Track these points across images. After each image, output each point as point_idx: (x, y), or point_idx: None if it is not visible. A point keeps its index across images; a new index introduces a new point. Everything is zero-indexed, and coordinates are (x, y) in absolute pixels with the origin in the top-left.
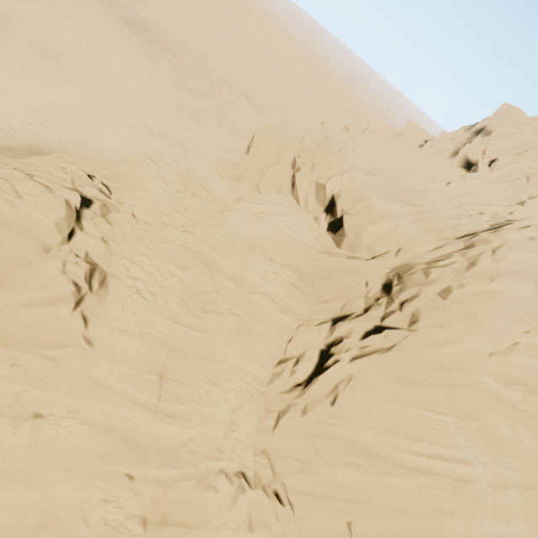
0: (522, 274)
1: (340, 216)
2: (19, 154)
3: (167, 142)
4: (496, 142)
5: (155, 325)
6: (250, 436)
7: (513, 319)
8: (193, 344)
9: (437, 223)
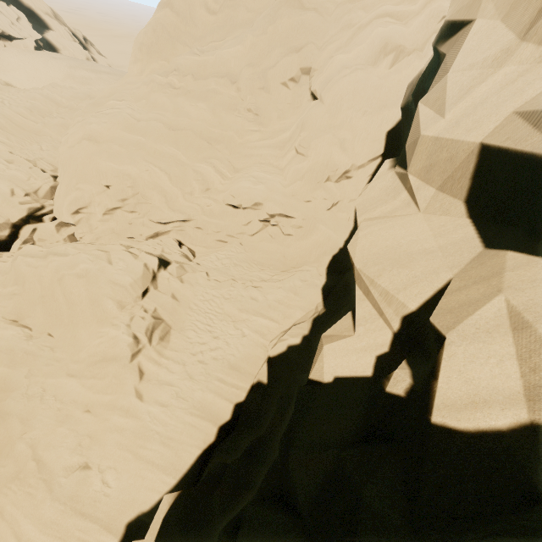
0: (160, 6)
1: None
2: None
3: None
4: None
5: (4, 111)
6: (45, 156)
7: (178, 42)
8: (31, 127)
9: None
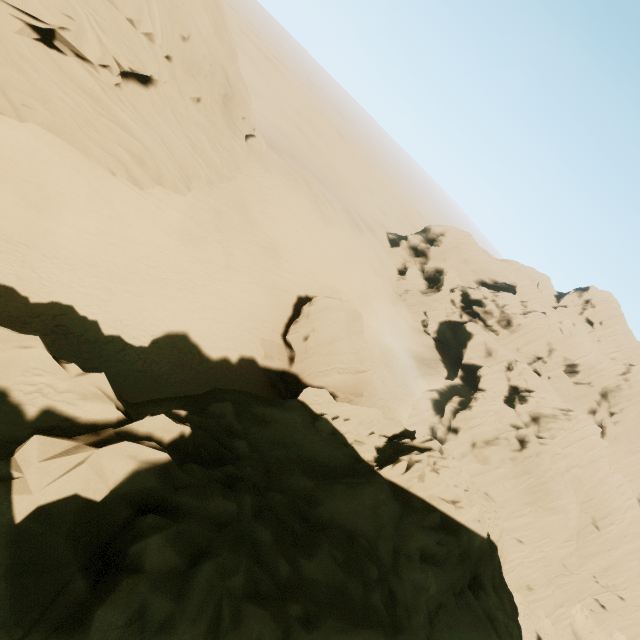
0: None
1: (578, 370)
2: (426, 369)
3: (402, 302)
4: (600, 313)
5: None
6: None
7: None
8: None
9: (611, 369)
